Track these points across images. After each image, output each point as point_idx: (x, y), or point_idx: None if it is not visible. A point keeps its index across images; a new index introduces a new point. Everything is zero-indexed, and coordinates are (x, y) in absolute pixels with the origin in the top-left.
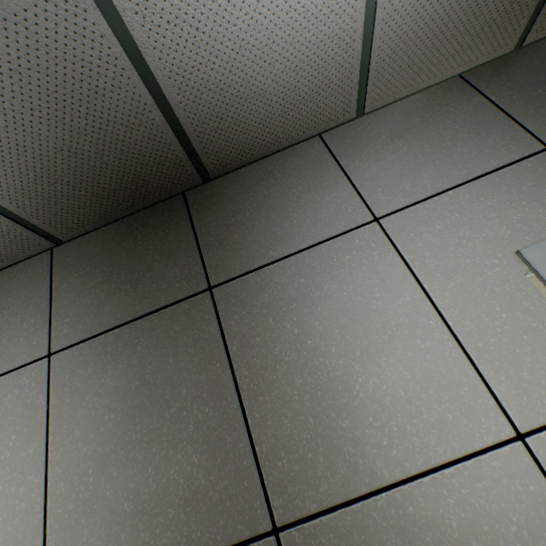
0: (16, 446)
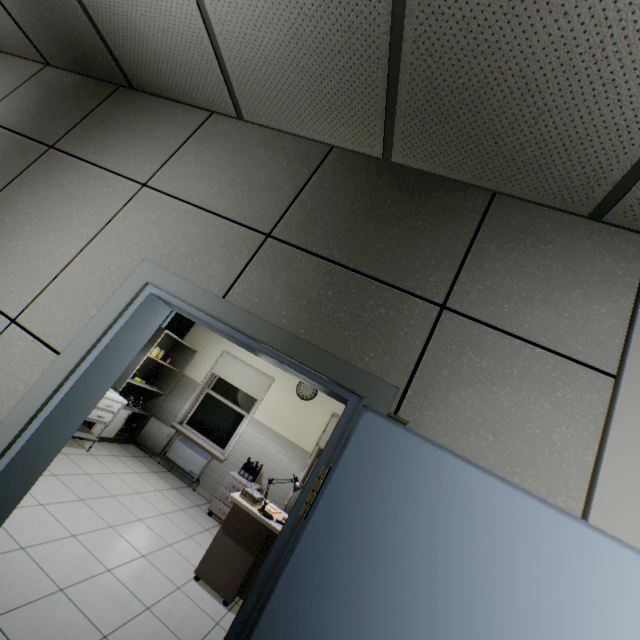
0: None
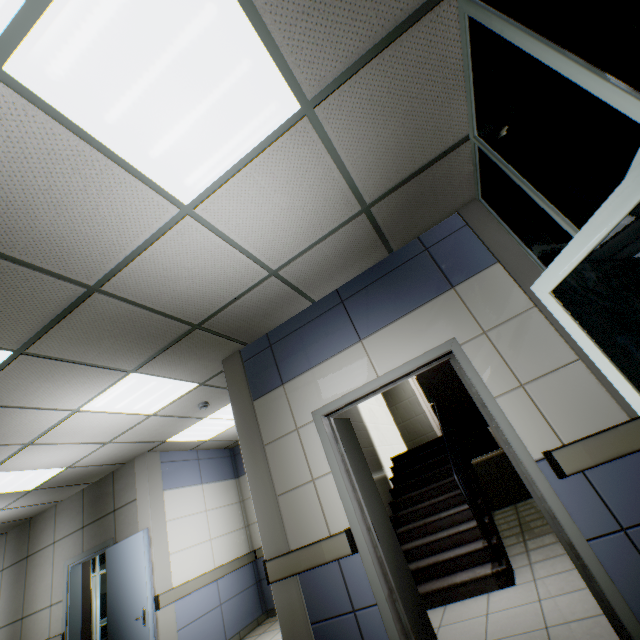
0: None
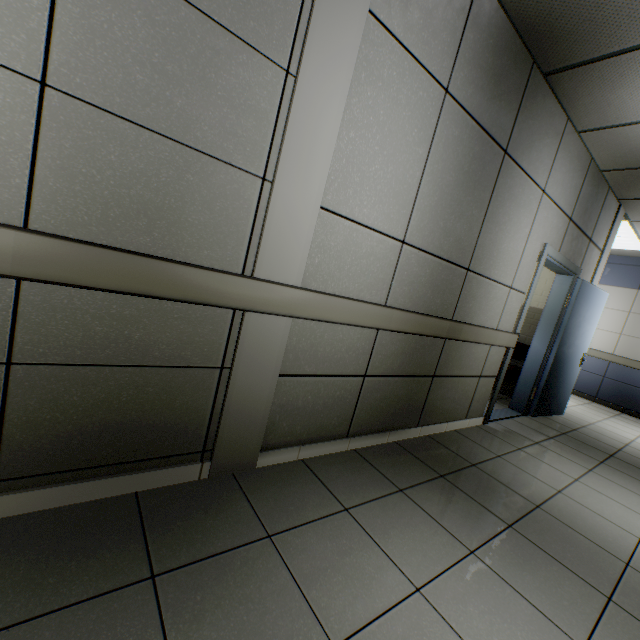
0: (415, 139)
